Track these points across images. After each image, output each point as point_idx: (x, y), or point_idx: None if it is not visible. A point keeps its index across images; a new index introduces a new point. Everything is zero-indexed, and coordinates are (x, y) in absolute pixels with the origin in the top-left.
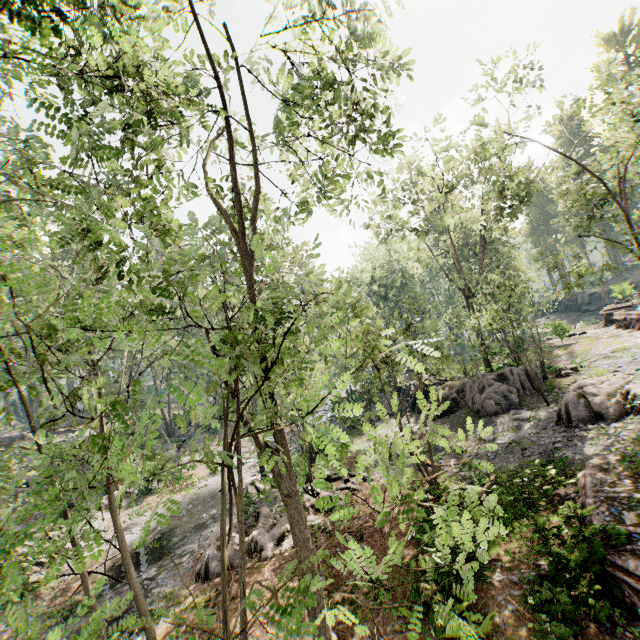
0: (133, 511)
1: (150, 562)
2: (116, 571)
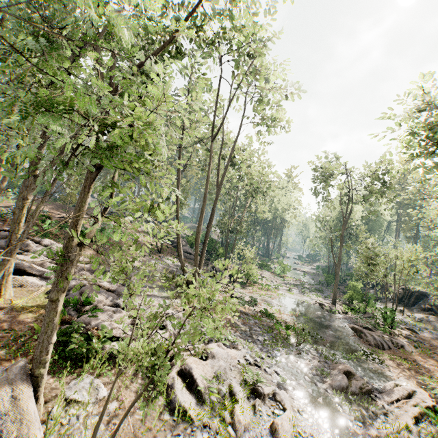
0: (268, 293)
1: (320, 326)
2: (303, 323)
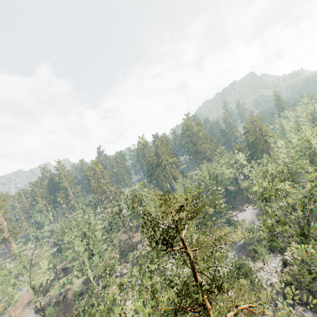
0: None
1: None
2: None
